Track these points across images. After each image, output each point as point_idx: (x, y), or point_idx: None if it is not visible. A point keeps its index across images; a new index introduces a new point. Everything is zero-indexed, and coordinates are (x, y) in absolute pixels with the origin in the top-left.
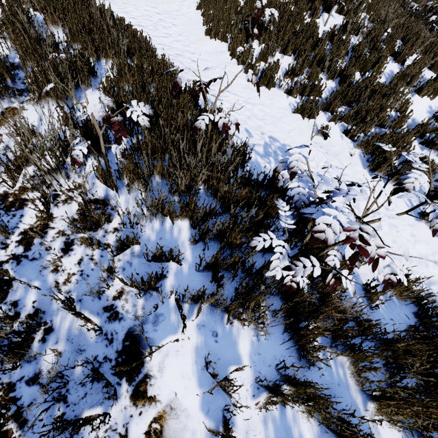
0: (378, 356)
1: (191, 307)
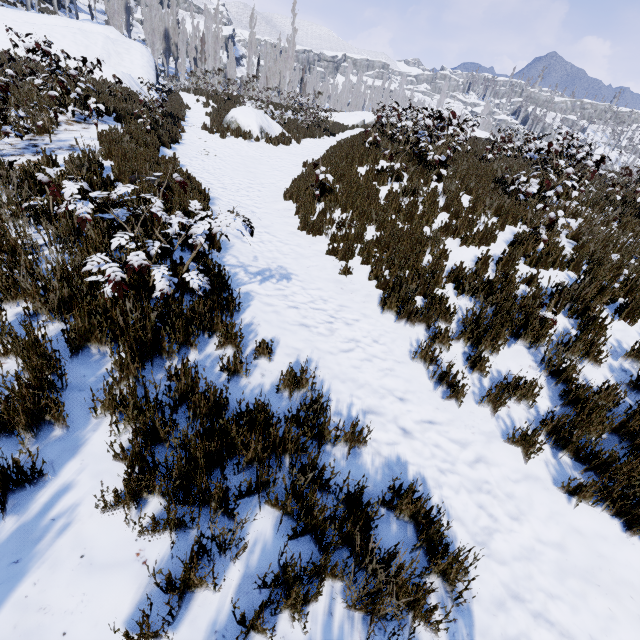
0: (126, 350)
1: (26, 304)
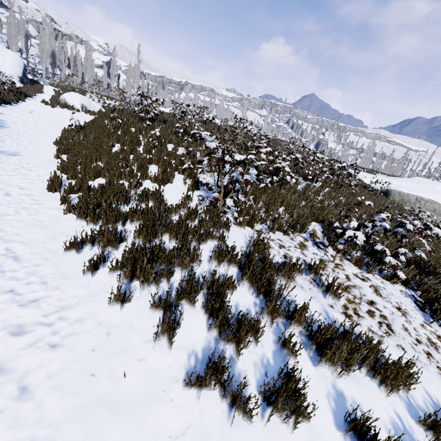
0: None
1: None
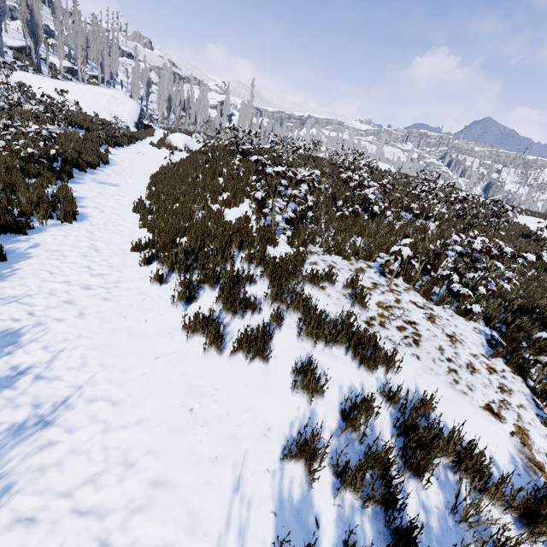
0: None
1: None
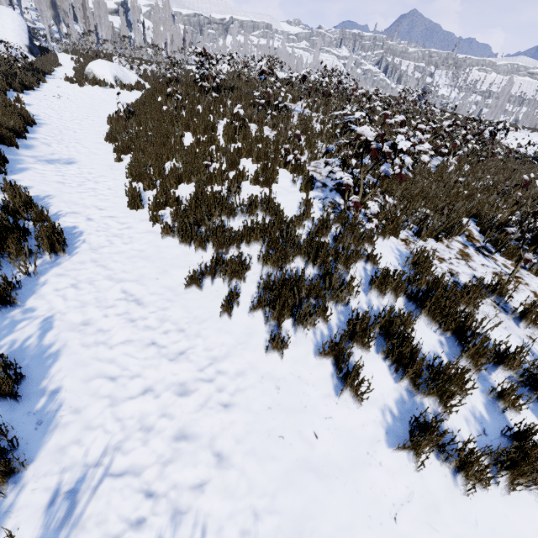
0: None
1: None
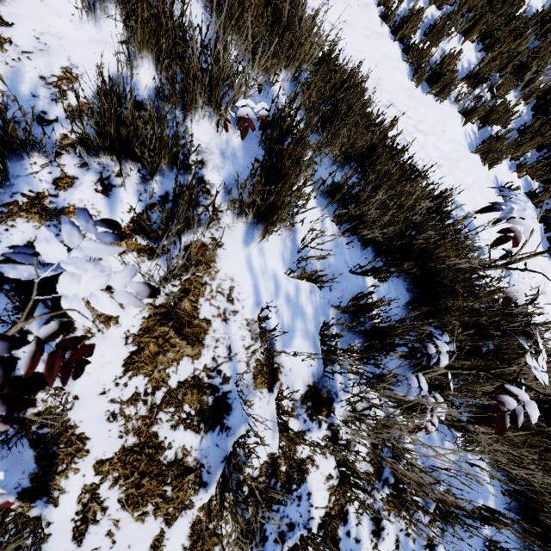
0: None
1: None
